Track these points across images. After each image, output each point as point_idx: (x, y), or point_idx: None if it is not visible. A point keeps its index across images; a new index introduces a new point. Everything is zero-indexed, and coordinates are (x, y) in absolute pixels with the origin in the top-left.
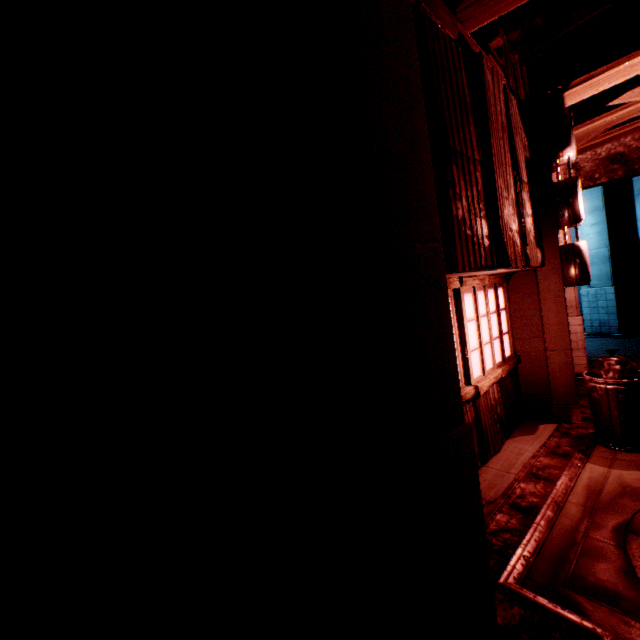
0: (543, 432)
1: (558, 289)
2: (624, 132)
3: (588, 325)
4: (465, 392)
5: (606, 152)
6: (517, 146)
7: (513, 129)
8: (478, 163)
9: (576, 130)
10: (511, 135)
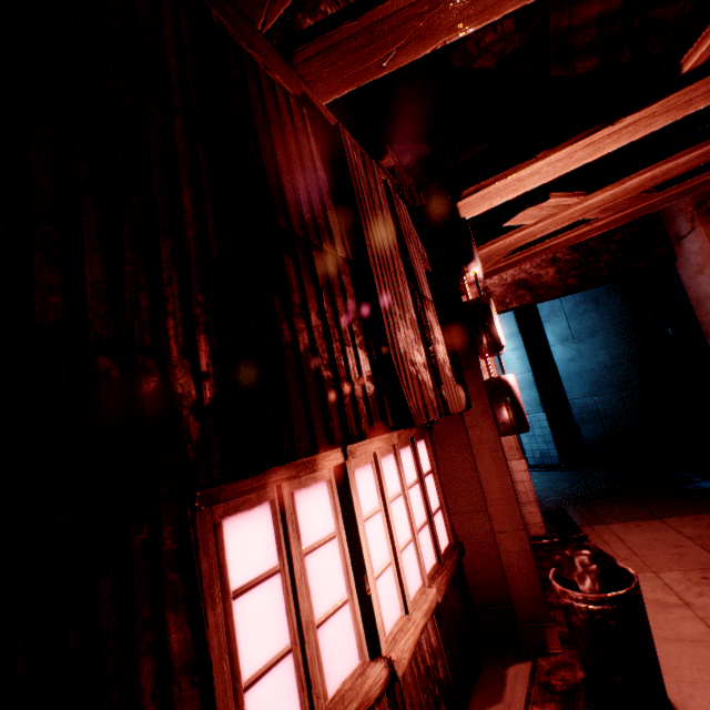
0: (515, 690)
1: (493, 439)
2: (524, 257)
3: (530, 456)
4: (366, 688)
5: (511, 278)
6: (412, 254)
7: (404, 233)
8: (345, 262)
9: (479, 251)
10: (401, 239)
